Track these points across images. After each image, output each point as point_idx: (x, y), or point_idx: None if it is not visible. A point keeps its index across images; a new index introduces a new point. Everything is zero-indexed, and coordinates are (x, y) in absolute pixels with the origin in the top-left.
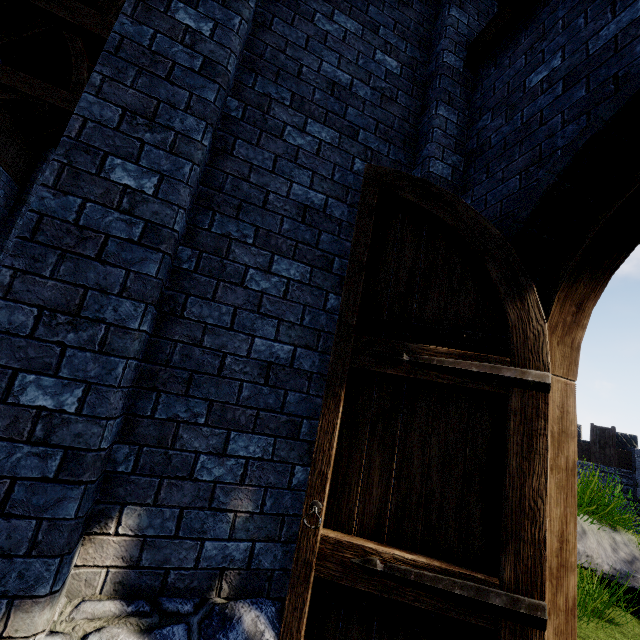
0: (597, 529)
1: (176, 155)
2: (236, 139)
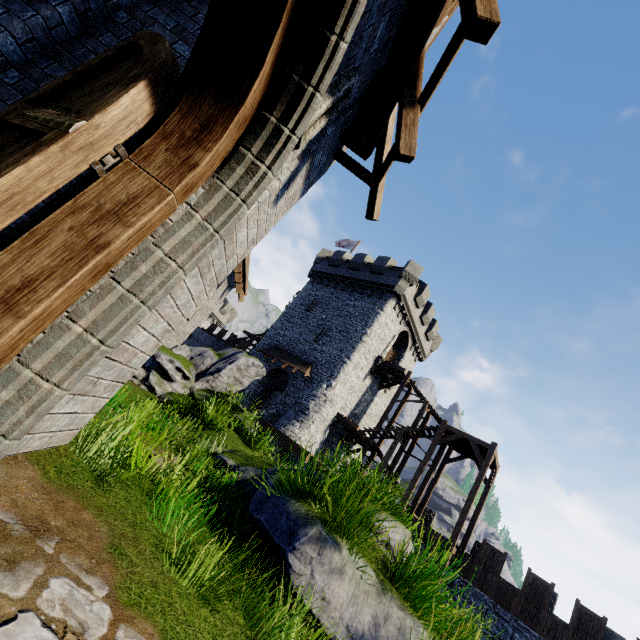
0: (361, 578)
1: (29, 6)
2: (108, 32)
